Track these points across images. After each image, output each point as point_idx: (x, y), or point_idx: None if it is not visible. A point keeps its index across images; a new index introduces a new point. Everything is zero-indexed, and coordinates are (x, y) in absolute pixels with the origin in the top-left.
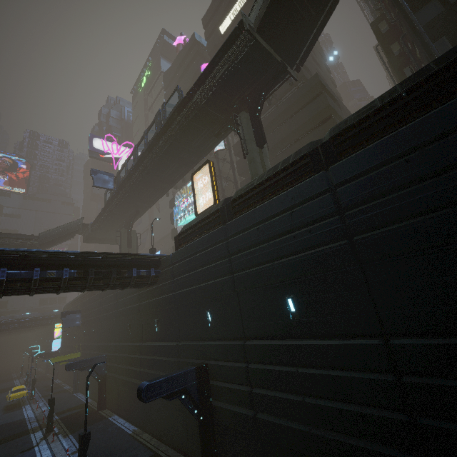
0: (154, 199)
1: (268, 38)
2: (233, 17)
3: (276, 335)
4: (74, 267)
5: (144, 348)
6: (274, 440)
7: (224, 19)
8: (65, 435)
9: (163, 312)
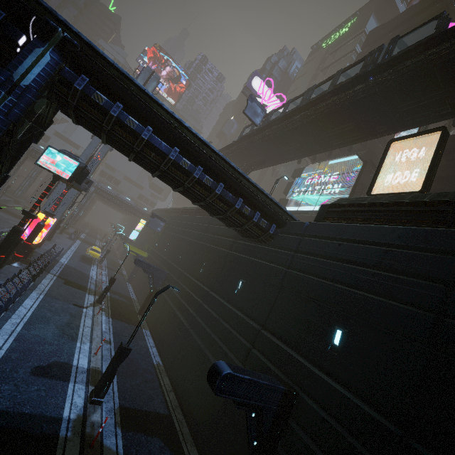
0: (290, 157)
1: None
2: None
3: None
4: (207, 171)
5: (210, 298)
6: None
7: None
8: (107, 316)
9: (255, 278)
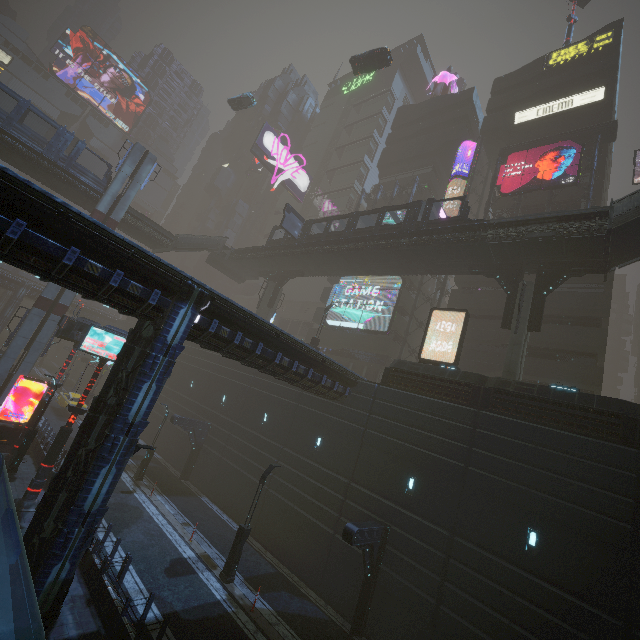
0: (332, 273)
1: (616, 237)
2: (541, 113)
3: (498, 553)
4: (300, 360)
5: (288, 456)
6: (455, 637)
7: (527, 105)
8: (160, 494)
9: (334, 435)
